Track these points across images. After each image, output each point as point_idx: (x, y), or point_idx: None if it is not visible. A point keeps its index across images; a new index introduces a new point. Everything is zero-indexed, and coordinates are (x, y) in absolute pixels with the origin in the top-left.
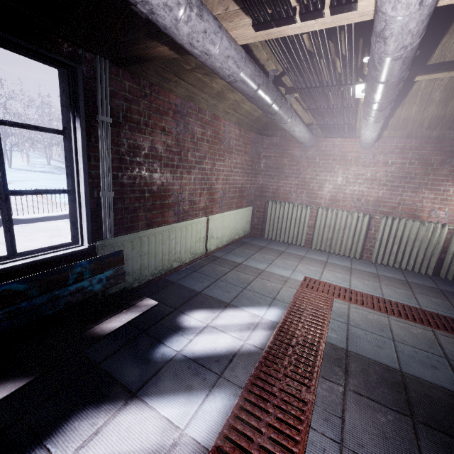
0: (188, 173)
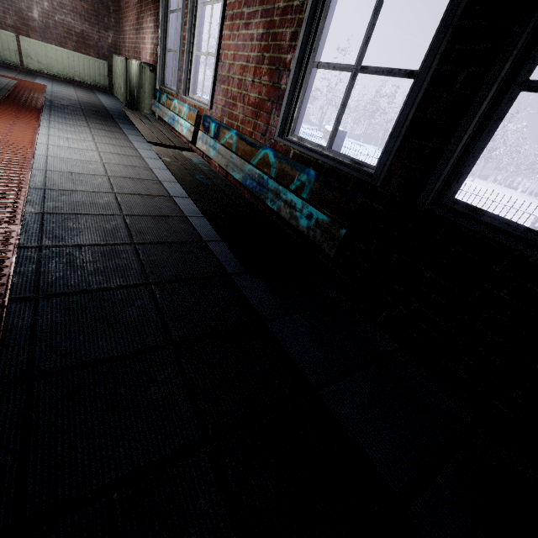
0: None
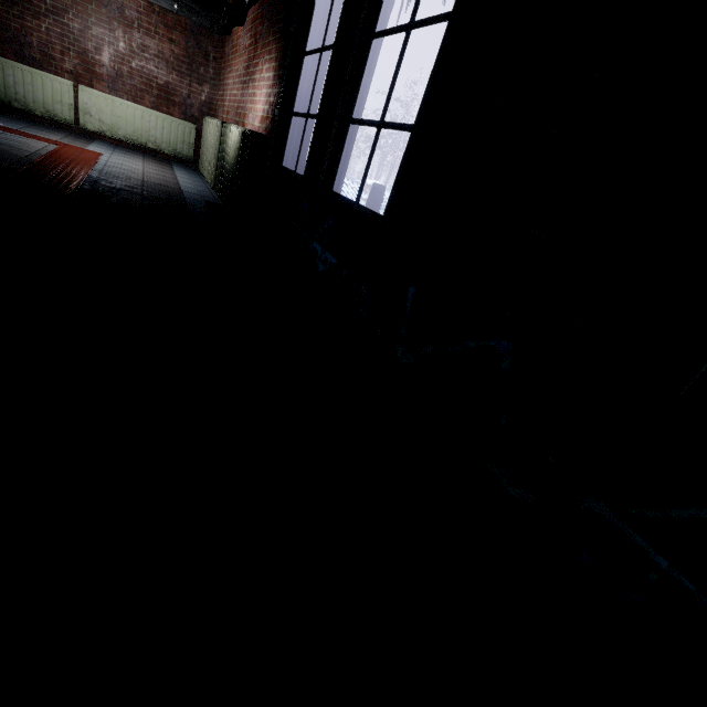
0: (35, 18)
